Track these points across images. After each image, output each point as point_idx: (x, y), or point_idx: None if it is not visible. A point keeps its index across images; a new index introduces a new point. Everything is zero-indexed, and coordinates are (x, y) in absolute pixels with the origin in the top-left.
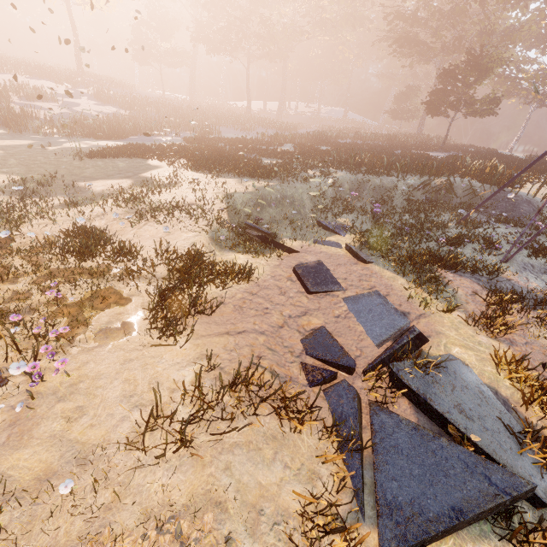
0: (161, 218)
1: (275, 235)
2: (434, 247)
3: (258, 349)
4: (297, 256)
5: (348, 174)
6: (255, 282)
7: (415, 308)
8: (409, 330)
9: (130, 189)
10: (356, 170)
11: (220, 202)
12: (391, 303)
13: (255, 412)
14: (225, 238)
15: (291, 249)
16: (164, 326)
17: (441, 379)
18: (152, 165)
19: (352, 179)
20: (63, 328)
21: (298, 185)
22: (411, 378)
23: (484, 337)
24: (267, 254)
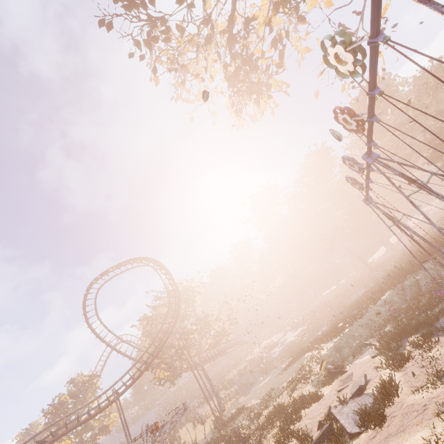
0: (298, 386)
1: (338, 367)
2: (422, 317)
3: (305, 425)
4: (346, 374)
5: (391, 290)
6: (322, 398)
7: (376, 374)
8: (356, 388)
9: (295, 377)
10: (396, 283)
11: (316, 362)
12: (364, 378)
13: (288, 439)
14: (319, 382)
15: (341, 371)
16: (279, 426)
17: (351, 405)
18: (305, 357)
19: (396, 291)
20: (258, 438)
21: (353, 325)
22: (336, 409)
23: (395, 373)
24: (335, 380)
